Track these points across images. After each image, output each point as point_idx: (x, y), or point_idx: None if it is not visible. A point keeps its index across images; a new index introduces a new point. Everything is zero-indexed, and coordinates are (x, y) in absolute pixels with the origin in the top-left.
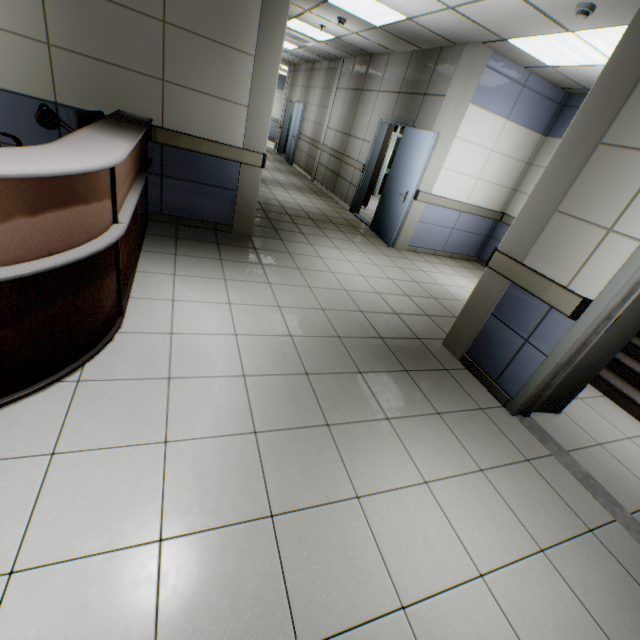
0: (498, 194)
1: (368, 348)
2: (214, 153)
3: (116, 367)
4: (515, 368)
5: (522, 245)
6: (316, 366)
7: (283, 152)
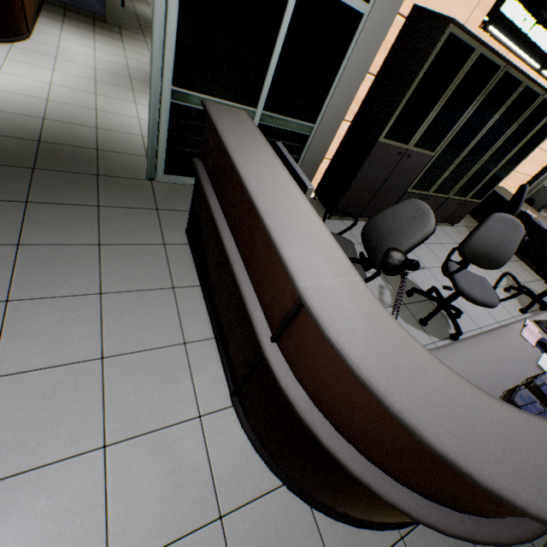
0: None
1: None
2: None
3: (29, 48)
4: None
5: None
6: (137, 78)
7: None
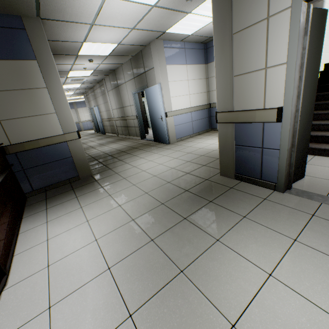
0: (202, 97)
1: (182, 200)
2: (48, 143)
3: (1, 326)
4: (266, 166)
5: (228, 102)
6: (156, 231)
7: (99, 131)
